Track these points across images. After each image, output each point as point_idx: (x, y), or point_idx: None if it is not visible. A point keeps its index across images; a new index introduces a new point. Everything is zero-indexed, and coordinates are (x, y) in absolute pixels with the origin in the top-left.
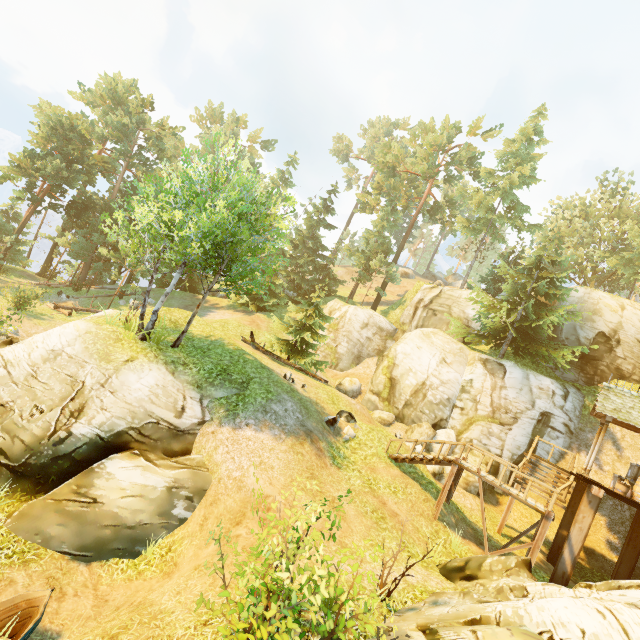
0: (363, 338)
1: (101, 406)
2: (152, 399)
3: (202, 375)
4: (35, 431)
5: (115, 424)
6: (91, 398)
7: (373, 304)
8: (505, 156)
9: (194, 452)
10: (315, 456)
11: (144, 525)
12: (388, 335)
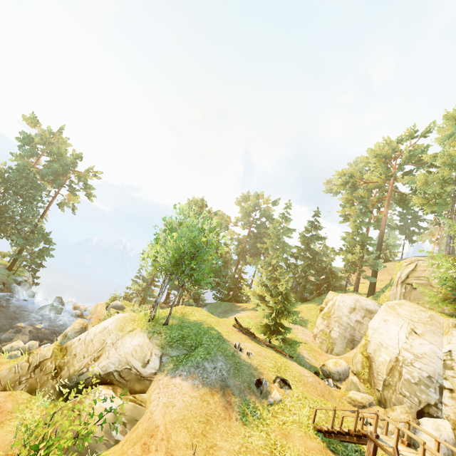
0: (352, 321)
1: (107, 356)
2: (133, 353)
3: (167, 340)
4: (76, 367)
5: (109, 367)
6: (106, 351)
7: (368, 291)
8: (445, 139)
9: (146, 393)
10: (222, 407)
11: (95, 436)
12: None
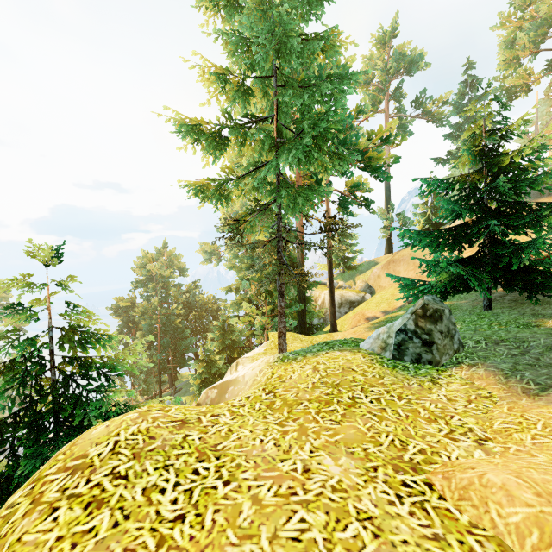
0: None
1: None
2: None
3: None
4: None
5: None
6: None
7: None
8: (269, 38)
9: None
10: None
11: None
12: None
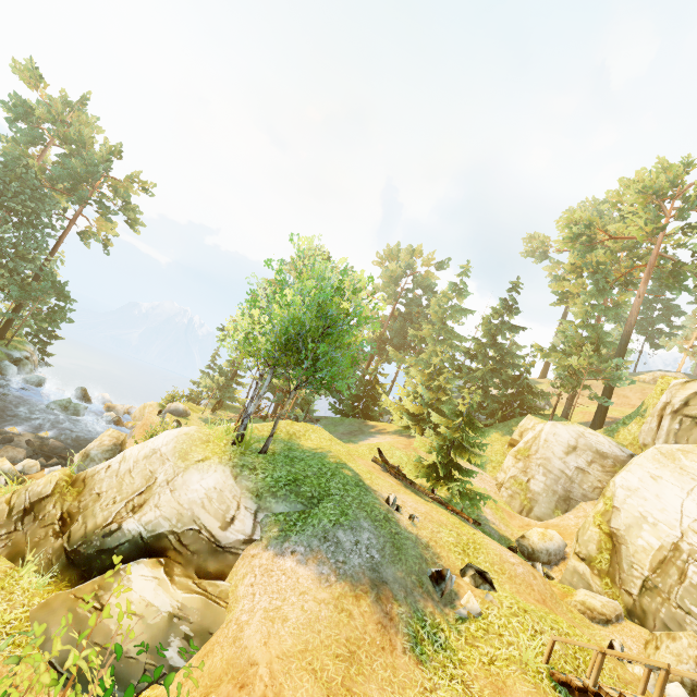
0: (570, 468)
1: (156, 503)
2: (204, 503)
3: (267, 483)
4: (98, 520)
5: (159, 524)
6: (154, 494)
7: (593, 420)
8: None
9: (228, 578)
10: (376, 625)
11: (130, 658)
12: (617, 465)
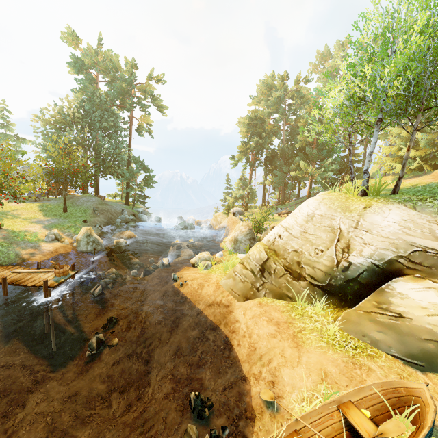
0: None
1: (363, 242)
2: (405, 232)
3: None
4: (324, 263)
5: (382, 254)
6: (351, 238)
7: None
8: None
9: None
10: None
11: None
12: None
